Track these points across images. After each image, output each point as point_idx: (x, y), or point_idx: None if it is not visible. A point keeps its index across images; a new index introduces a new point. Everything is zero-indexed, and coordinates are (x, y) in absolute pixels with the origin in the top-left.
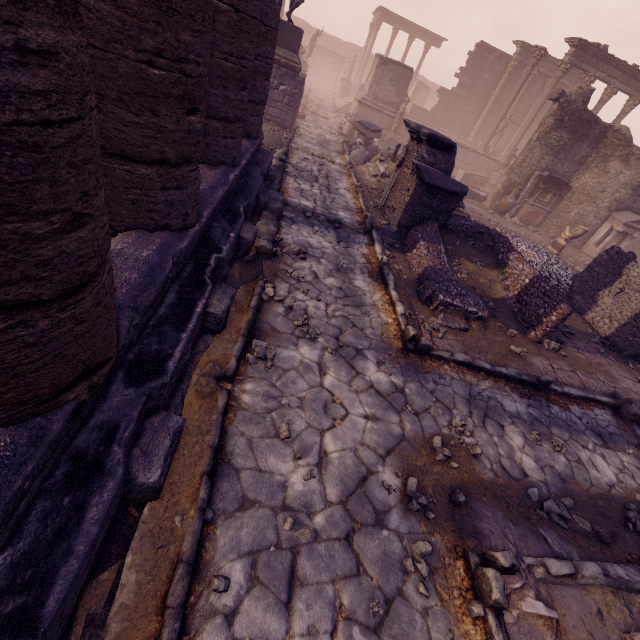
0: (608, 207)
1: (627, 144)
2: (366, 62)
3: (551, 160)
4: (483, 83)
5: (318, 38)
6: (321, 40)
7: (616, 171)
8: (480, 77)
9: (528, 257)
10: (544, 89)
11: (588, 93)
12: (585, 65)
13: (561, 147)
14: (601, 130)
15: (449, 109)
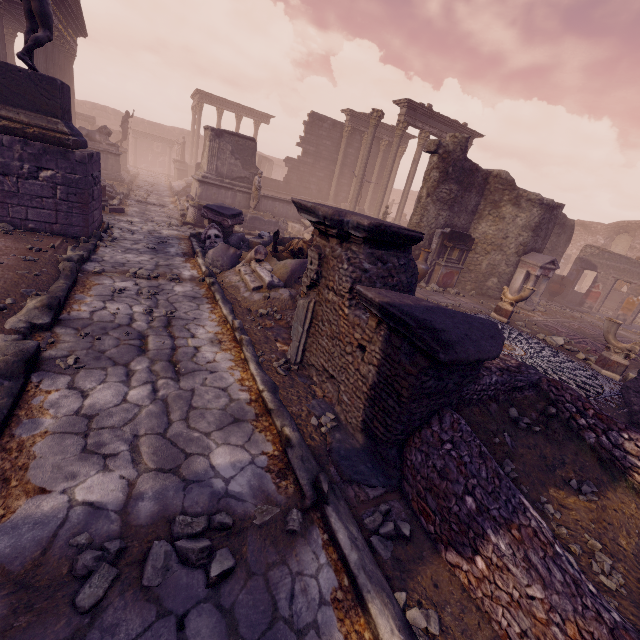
0: (516, 252)
1: (512, 187)
2: (197, 142)
3: (448, 215)
4: (326, 149)
5: (137, 125)
6: (141, 126)
7: (511, 215)
8: (321, 144)
9: (511, 352)
10: (380, 149)
11: (464, 141)
12: (418, 123)
13: (453, 200)
14: (483, 177)
15: (301, 177)
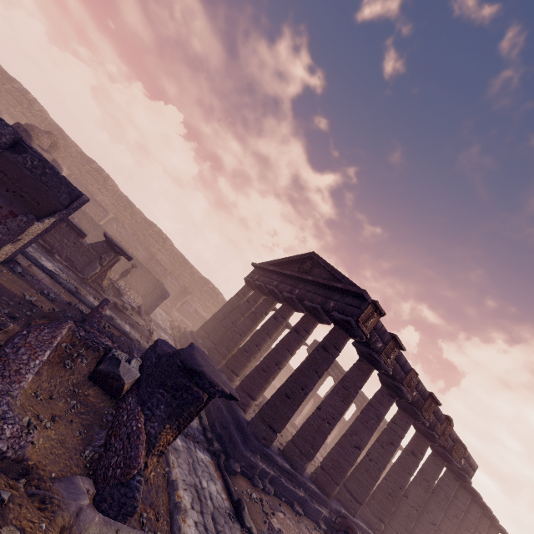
0: None
1: None
2: None
3: None
4: None
5: None
6: None
7: None
8: None
9: None
10: None
11: None
12: None
13: None
14: None
15: None
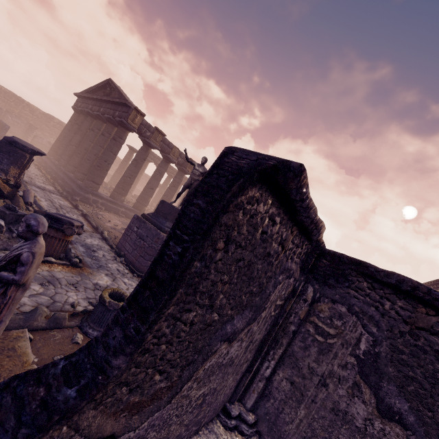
0: None
1: None
2: None
3: None
4: None
5: None
6: None
7: None
8: None
9: None
10: None
11: None
12: None
13: None
14: None
15: None
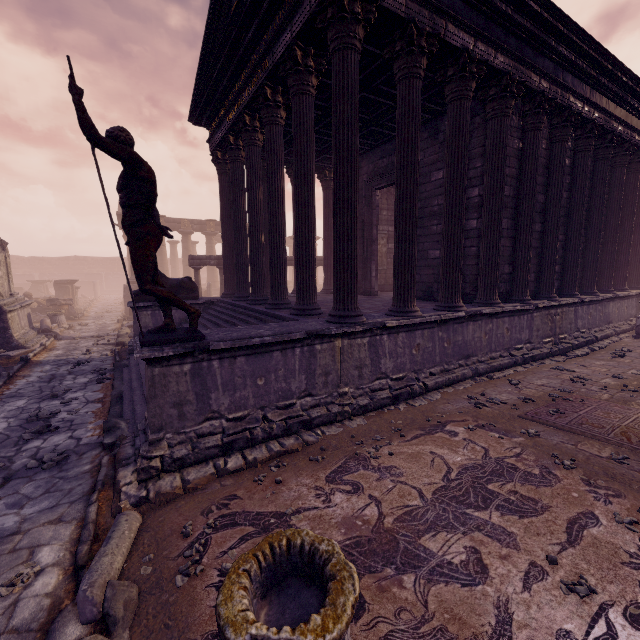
0: None
1: None
2: None
3: None
4: None
5: None
6: None
7: None
8: None
9: None
10: None
11: None
12: None
13: None
14: None
15: None
